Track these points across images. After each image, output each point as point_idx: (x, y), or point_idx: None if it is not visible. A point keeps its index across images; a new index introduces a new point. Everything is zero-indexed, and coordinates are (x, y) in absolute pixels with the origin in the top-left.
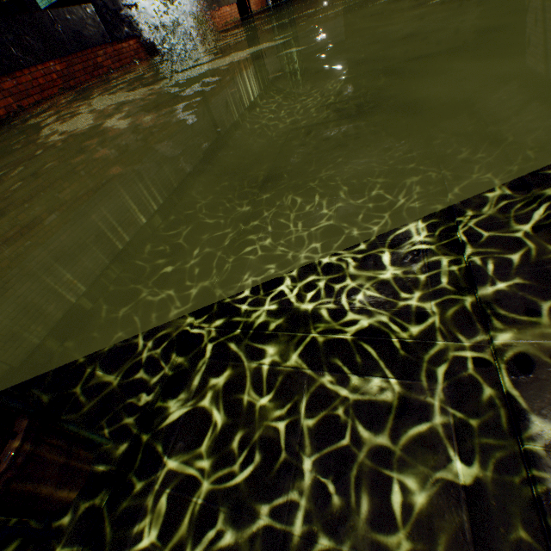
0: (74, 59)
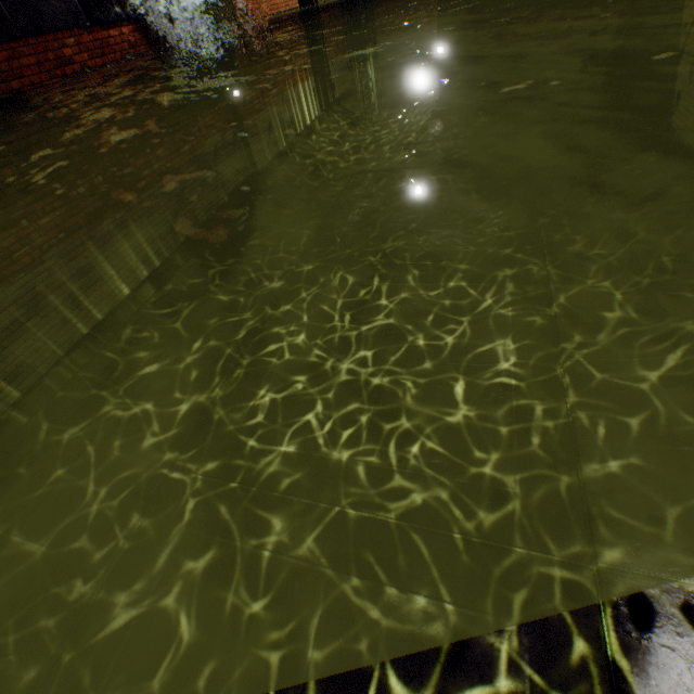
0: (22, 48)
